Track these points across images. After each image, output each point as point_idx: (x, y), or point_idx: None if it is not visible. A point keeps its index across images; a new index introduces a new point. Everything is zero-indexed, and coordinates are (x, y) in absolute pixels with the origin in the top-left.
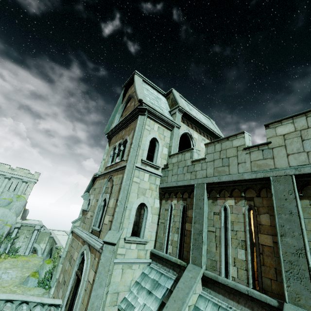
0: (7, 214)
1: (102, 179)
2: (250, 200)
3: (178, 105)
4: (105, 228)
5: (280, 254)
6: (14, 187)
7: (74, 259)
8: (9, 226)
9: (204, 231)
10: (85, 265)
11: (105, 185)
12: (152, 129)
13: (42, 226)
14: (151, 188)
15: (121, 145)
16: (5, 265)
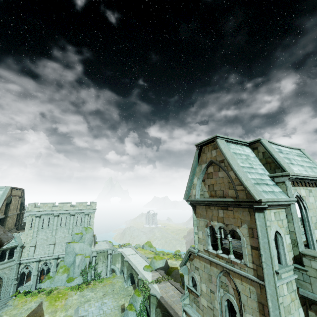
0: (83, 247)
1: (207, 264)
2: None
3: (287, 174)
4: None
5: None
6: (80, 221)
7: None
8: (88, 257)
9: None
10: None
11: (218, 277)
12: (270, 221)
13: (112, 249)
14: (292, 298)
15: (228, 234)
16: (99, 294)
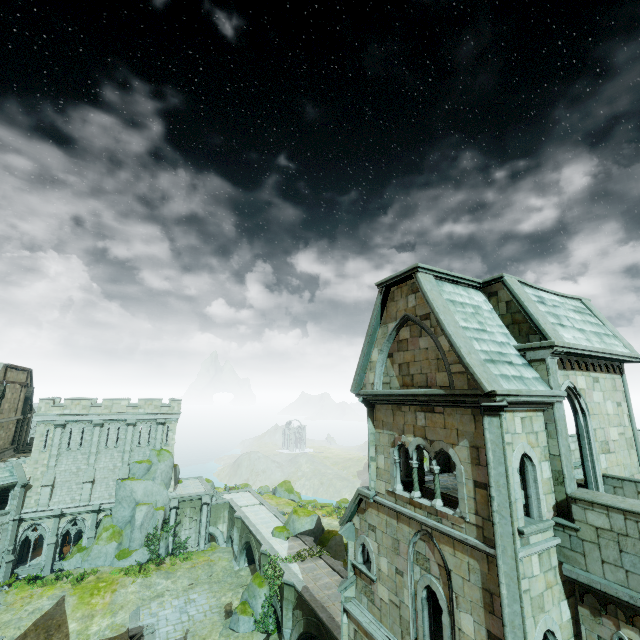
0: (152, 489)
1: (392, 518)
2: None
3: (551, 344)
4: None
5: None
6: (146, 437)
7: None
8: (162, 509)
9: None
10: None
11: (411, 544)
12: (513, 435)
13: (211, 495)
14: (548, 583)
15: (432, 460)
16: (181, 583)
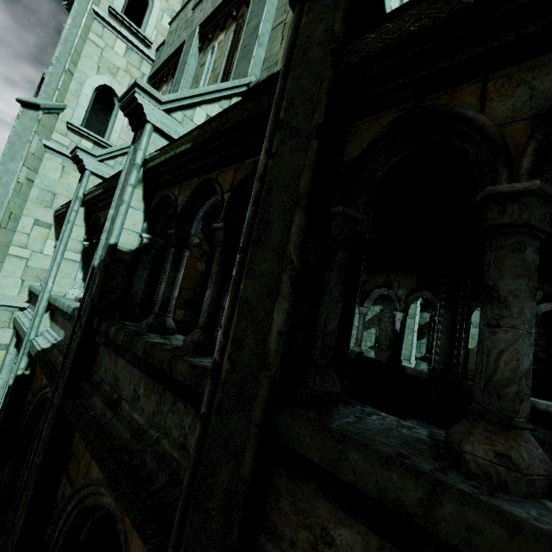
0: None
1: None
2: (240, 19)
3: None
4: None
5: (239, 46)
6: None
7: None
8: None
9: (182, 89)
10: None
11: None
12: None
13: None
14: (130, 72)
15: None
16: None
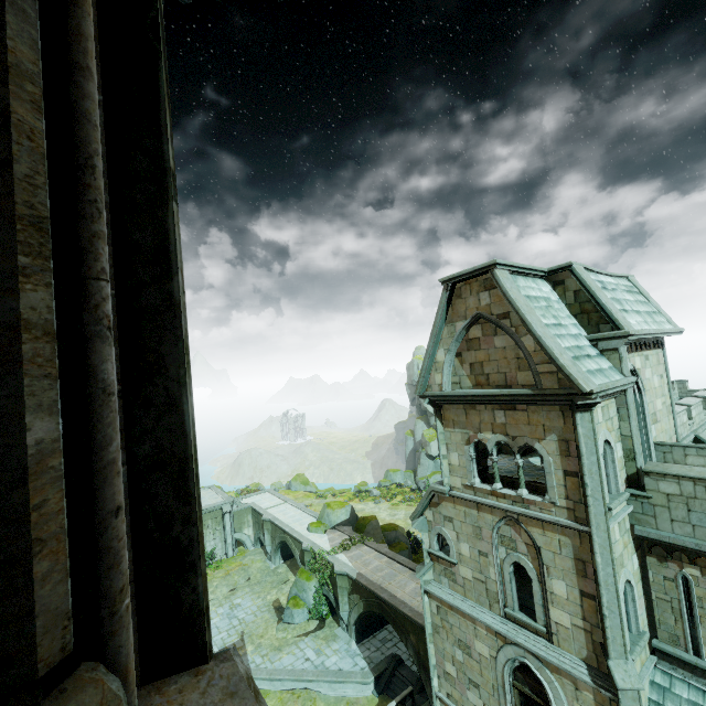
0: None
1: (472, 509)
2: None
3: (625, 334)
4: (566, 634)
5: None
6: None
7: (480, 654)
8: None
9: None
10: (549, 689)
11: (495, 530)
12: (597, 425)
13: (231, 503)
14: (624, 544)
15: (516, 455)
16: (221, 592)
